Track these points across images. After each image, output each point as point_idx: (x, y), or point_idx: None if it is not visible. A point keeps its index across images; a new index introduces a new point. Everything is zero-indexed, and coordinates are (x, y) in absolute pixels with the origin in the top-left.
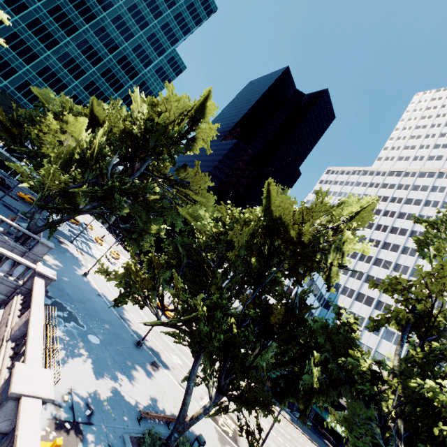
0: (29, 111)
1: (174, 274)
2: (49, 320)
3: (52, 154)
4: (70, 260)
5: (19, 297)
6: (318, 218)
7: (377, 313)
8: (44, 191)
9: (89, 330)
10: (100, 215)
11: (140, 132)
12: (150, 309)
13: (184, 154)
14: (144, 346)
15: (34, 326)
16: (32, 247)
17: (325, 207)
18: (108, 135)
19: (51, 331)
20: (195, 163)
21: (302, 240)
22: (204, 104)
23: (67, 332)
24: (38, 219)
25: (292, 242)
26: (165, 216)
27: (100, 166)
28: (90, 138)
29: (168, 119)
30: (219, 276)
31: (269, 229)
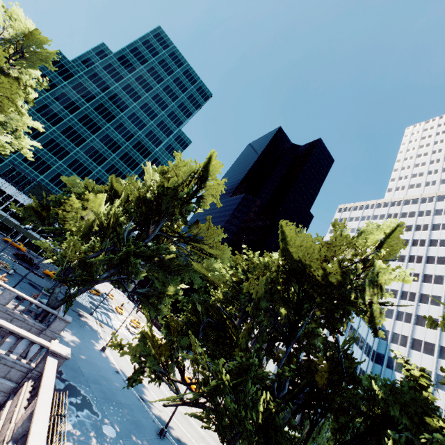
0: (58, 196)
1: (193, 337)
2: (58, 410)
3: (74, 229)
4: (89, 334)
5: (30, 383)
6: (342, 253)
7: (444, 363)
8: (64, 264)
9: (104, 418)
10: (118, 282)
11: (152, 197)
12: (169, 383)
13: (195, 212)
14: (168, 436)
15: (38, 419)
16: (50, 323)
17: (346, 239)
18: (125, 205)
19: (59, 424)
20: (207, 218)
21: (330, 279)
22: (208, 165)
23: (78, 424)
24: (60, 294)
25: (319, 283)
26: (182, 274)
27: (117, 233)
28: (108, 210)
29: (177, 183)
30: (242, 333)
31: (290, 271)
